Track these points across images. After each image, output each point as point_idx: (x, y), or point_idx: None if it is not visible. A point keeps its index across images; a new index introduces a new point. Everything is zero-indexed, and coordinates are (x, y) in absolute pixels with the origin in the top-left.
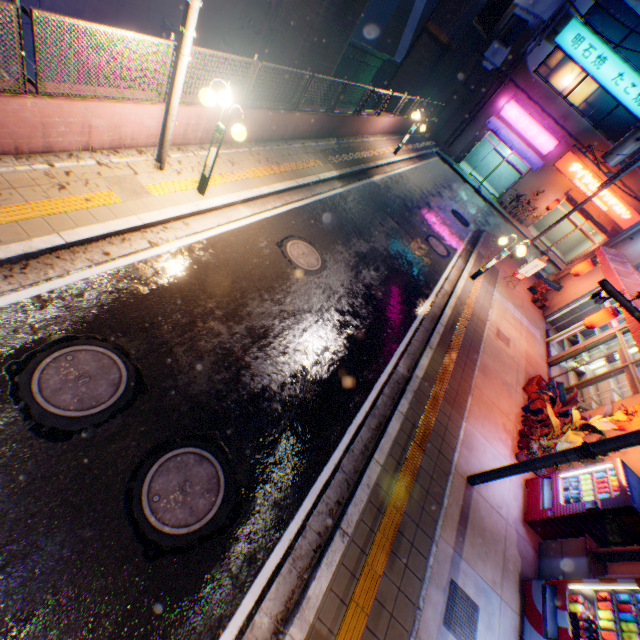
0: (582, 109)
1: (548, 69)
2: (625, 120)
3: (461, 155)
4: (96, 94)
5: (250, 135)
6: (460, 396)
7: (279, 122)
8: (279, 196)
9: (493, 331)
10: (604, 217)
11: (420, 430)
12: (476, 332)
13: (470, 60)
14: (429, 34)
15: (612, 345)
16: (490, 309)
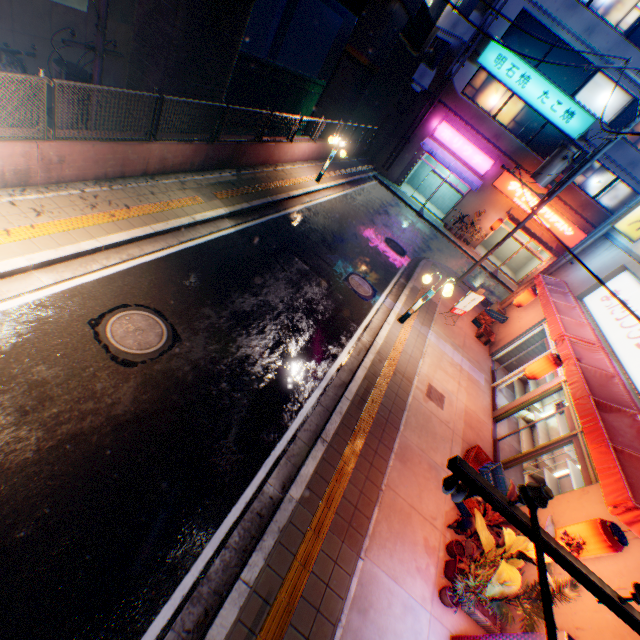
0: (513, 128)
1: (476, 89)
2: (556, 137)
3: (401, 178)
4: None
5: (81, 173)
6: (361, 511)
7: (129, 155)
8: (120, 249)
9: (423, 389)
10: (548, 234)
11: (278, 607)
12: (399, 397)
13: (400, 83)
14: (349, 56)
15: None
16: (422, 358)
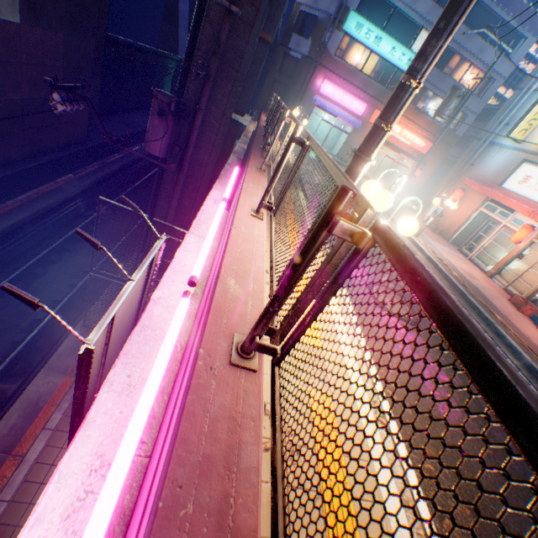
0: (374, 77)
1: (343, 51)
2: None
3: None
4: (242, 259)
5: None
6: None
7: None
8: None
9: (465, 274)
10: (409, 149)
11: None
12: (469, 283)
13: (277, 52)
14: None
15: (505, 244)
16: (443, 255)
